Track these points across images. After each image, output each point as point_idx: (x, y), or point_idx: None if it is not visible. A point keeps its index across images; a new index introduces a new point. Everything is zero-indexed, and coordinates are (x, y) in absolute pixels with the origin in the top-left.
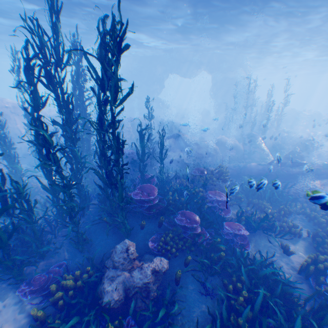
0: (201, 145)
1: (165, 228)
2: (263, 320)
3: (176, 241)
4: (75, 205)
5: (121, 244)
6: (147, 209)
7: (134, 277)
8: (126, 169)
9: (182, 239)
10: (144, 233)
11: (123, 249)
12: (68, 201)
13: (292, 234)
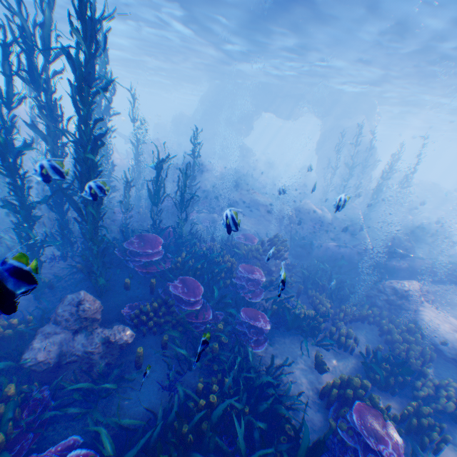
0: (271, 209)
1: (159, 296)
2: (214, 435)
3: (158, 312)
4: (31, 233)
5: (74, 295)
6: (140, 266)
7: (76, 340)
8: None
9: (172, 313)
10: (127, 296)
11: (74, 302)
12: (27, 227)
13: (343, 347)
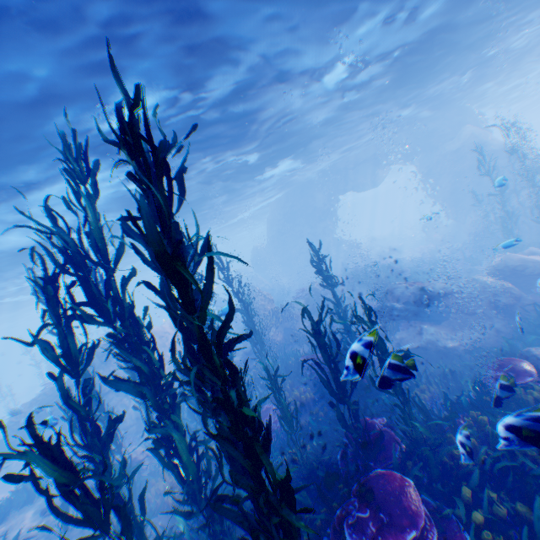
0: (466, 293)
1: None
2: None
3: None
4: None
5: None
6: None
7: None
8: (288, 516)
9: None
10: None
11: None
12: None
13: None
